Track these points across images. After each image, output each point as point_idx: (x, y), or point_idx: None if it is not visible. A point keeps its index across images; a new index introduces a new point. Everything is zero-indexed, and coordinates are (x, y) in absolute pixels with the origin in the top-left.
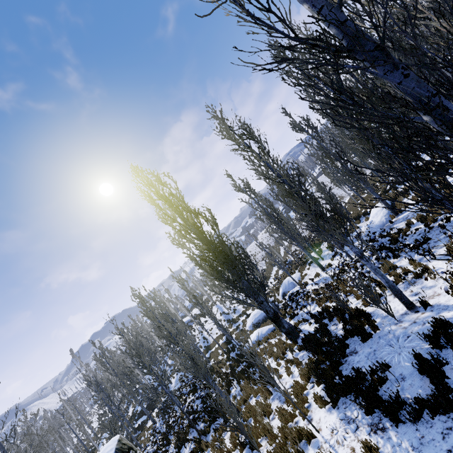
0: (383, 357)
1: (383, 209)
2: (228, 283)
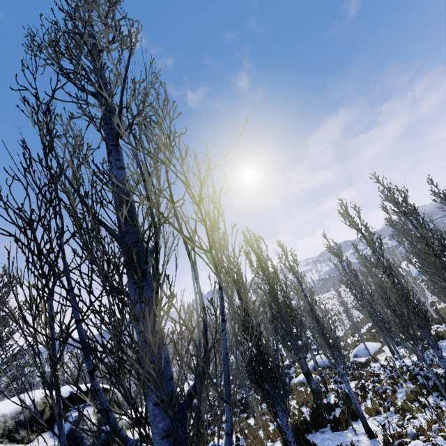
0: (324, 444)
1: None
2: (276, 333)
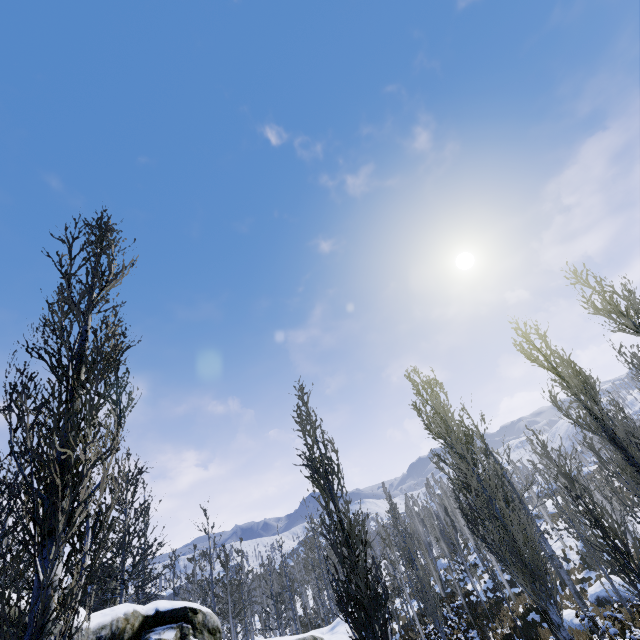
0: None
1: None
2: (477, 536)
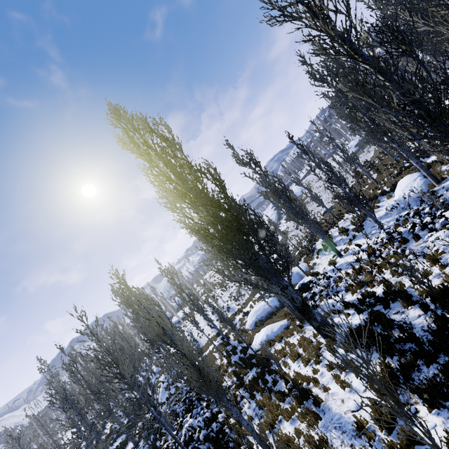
0: None
1: (417, 180)
2: (244, 259)
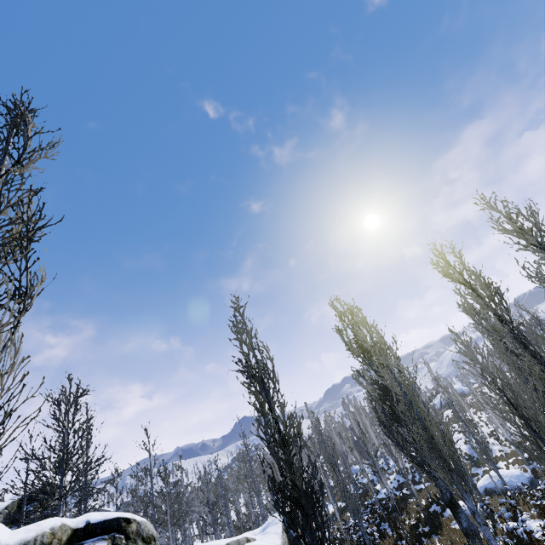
0: None
1: None
2: (392, 440)
